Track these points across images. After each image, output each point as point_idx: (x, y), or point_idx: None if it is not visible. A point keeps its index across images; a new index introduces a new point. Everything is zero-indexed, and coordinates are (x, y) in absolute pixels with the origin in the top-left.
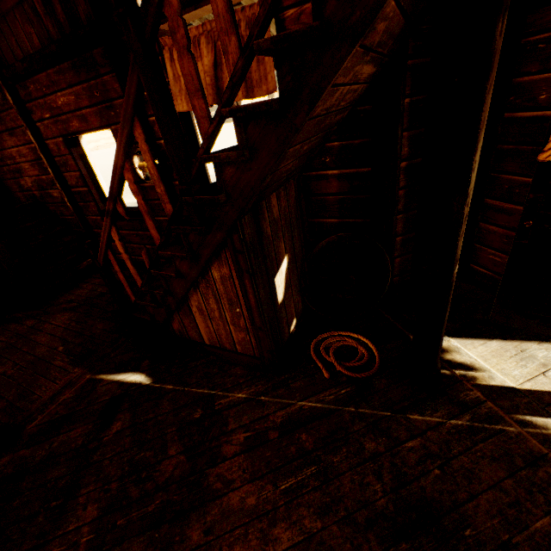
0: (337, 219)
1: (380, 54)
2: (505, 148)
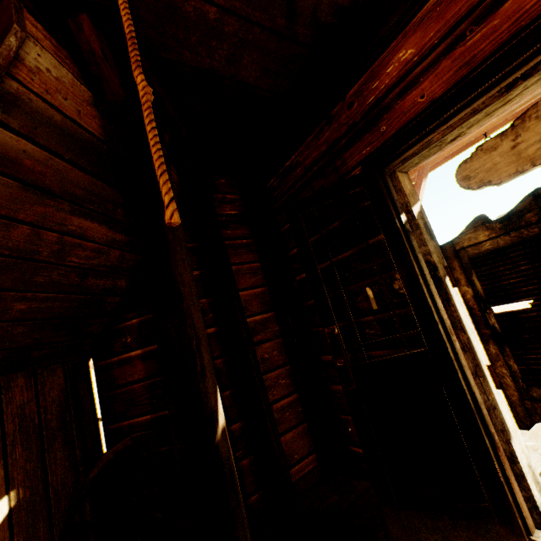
0: (150, 415)
1: (106, 216)
2: (310, 303)
